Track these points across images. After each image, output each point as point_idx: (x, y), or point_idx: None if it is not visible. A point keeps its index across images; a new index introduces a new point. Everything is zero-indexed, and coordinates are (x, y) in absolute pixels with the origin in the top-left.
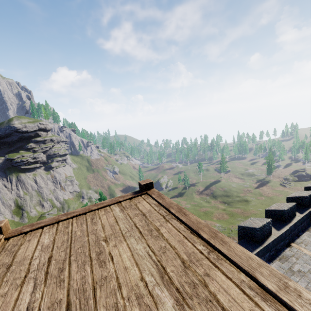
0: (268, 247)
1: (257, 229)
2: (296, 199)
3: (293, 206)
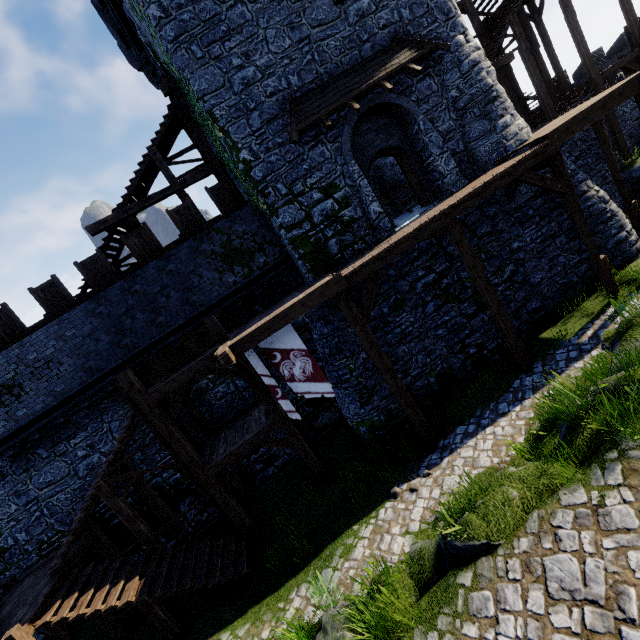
0: None
1: (622, 35)
2: None
3: None
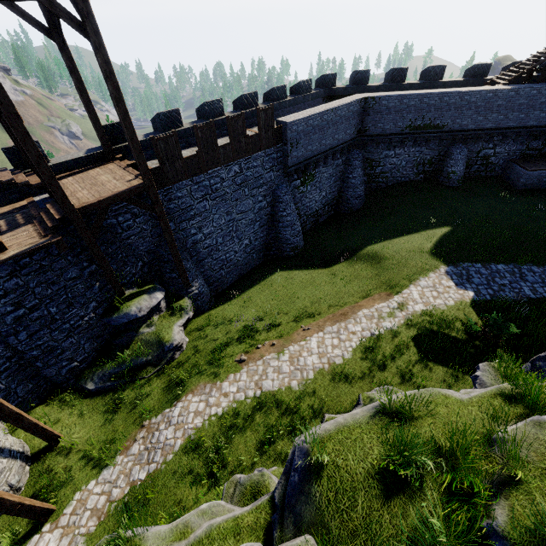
0: (218, 123)
1: (205, 104)
2: (268, 95)
3: (253, 94)
